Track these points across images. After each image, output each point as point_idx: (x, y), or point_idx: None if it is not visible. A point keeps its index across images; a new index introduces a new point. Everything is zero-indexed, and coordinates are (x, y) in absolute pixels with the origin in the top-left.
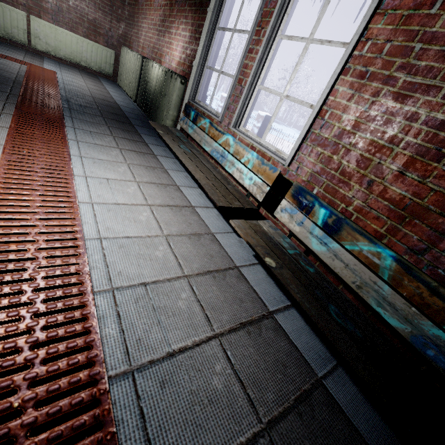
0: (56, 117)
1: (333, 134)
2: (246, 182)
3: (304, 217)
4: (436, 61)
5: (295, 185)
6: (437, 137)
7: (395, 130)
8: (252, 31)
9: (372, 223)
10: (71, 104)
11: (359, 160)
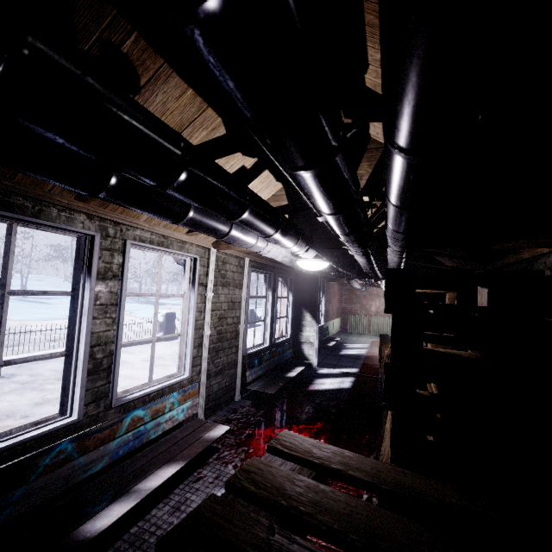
0: None
1: None
2: None
3: None
4: None
5: None
6: None
7: None
8: None
9: None
10: None
11: None
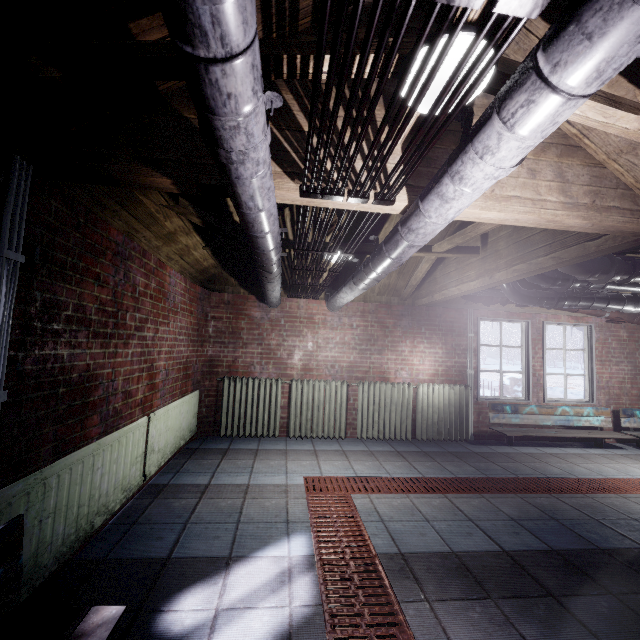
0: (567, 480)
1: (604, 383)
2: (596, 423)
3: (634, 419)
4: (619, 354)
5: (621, 409)
6: (632, 373)
7: (622, 375)
8: (531, 348)
9: (635, 406)
10: (493, 473)
11: (619, 388)
